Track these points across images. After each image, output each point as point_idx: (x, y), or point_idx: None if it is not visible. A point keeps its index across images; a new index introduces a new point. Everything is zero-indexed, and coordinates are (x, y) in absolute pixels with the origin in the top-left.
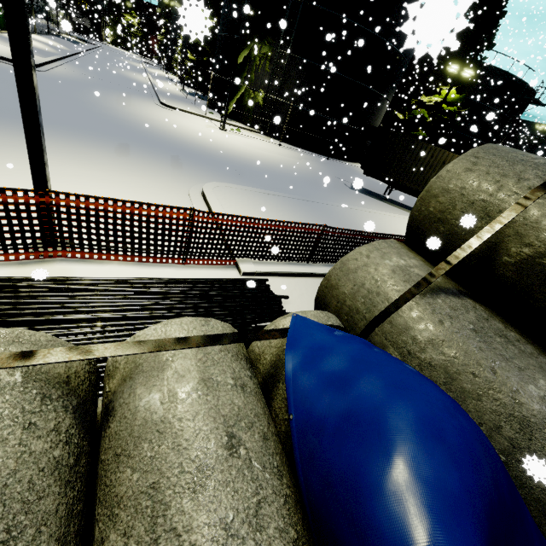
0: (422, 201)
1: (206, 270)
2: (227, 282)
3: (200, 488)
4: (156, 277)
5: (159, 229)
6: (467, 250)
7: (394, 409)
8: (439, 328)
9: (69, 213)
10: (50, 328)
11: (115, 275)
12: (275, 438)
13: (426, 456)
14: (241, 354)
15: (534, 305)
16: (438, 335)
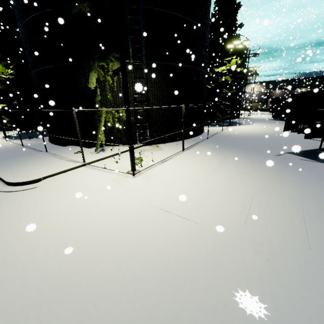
0: None
1: None
2: None
3: None
4: None
5: None
6: None
7: None
8: None
9: None
10: None
11: None
12: None
13: None
14: None
15: None
16: None
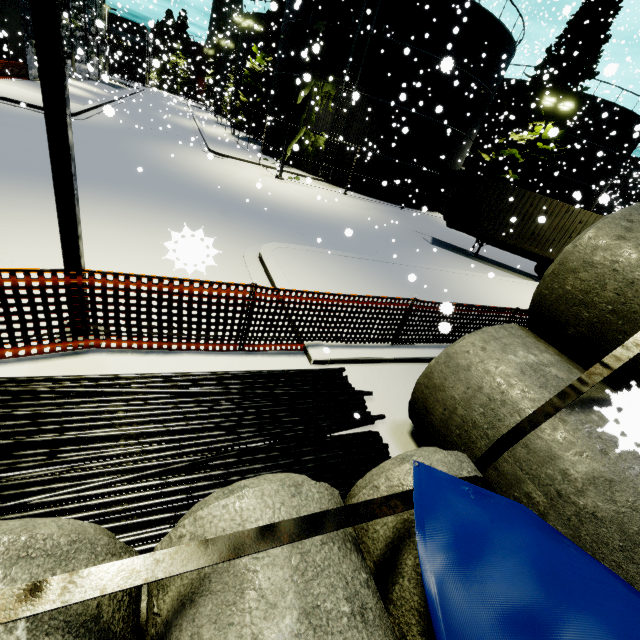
0: (554, 277)
1: (269, 359)
2: (295, 375)
3: None
4: (208, 371)
5: (213, 311)
6: (633, 349)
7: None
8: (602, 461)
9: (105, 296)
10: (77, 449)
11: (158, 370)
12: None
13: None
14: (349, 538)
15: None
16: (601, 471)
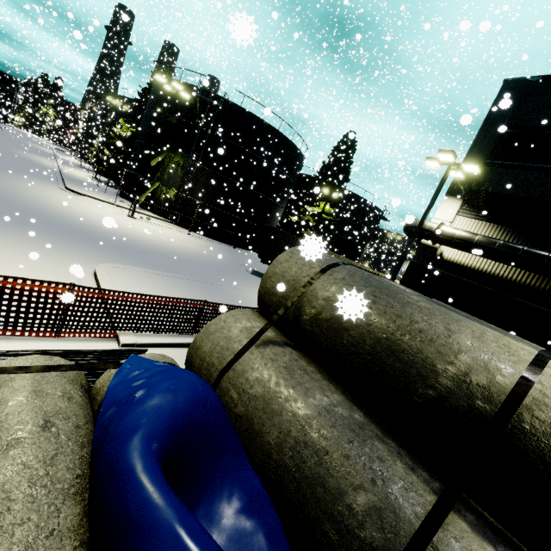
0: (263, 281)
1: (82, 343)
2: (102, 353)
3: (12, 447)
4: (20, 349)
5: (33, 302)
6: (282, 312)
7: (158, 384)
8: (264, 369)
9: None
10: None
11: None
12: (89, 431)
13: (159, 398)
14: (78, 382)
15: (321, 347)
16: (262, 374)
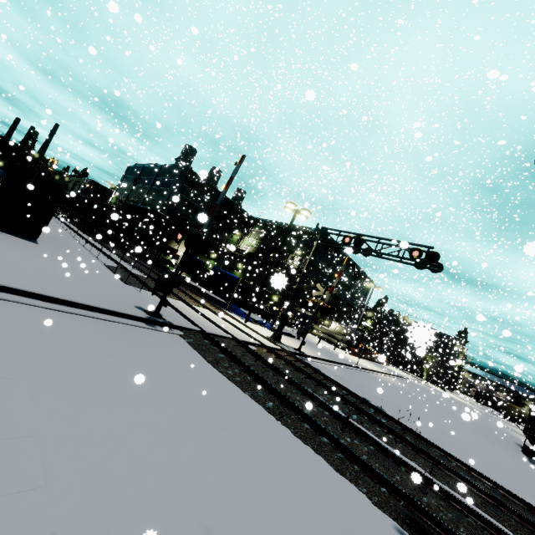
0: None
1: None
2: None
3: None
4: None
5: None
6: None
7: None
8: None
9: None
10: None
11: None
12: None
13: None
14: None
15: None
16: None
